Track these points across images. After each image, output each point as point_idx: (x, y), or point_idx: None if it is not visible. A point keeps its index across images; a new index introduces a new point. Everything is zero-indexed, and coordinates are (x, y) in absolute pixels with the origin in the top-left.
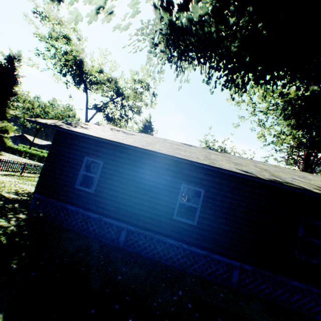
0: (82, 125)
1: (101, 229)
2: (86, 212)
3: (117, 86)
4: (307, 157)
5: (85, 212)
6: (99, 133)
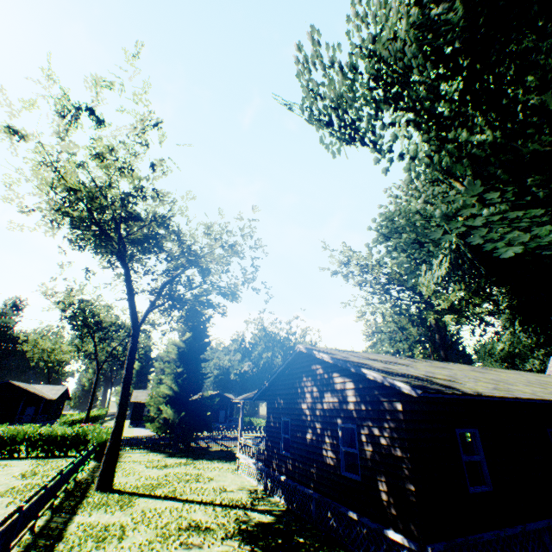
0: (379, 367)
1: (524, 551)
2: (507, 533)
3: (182, 247)
4: (443, 342)
5: (506, 533)
6: (471, 386)
